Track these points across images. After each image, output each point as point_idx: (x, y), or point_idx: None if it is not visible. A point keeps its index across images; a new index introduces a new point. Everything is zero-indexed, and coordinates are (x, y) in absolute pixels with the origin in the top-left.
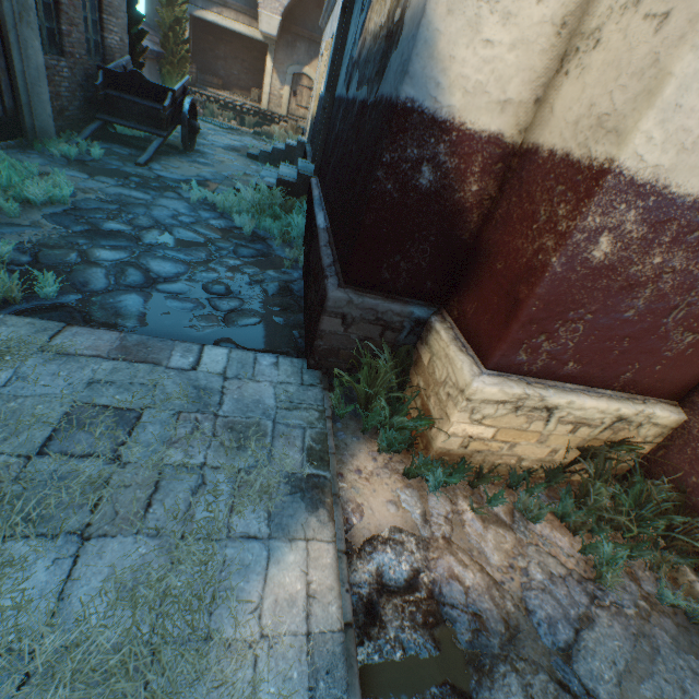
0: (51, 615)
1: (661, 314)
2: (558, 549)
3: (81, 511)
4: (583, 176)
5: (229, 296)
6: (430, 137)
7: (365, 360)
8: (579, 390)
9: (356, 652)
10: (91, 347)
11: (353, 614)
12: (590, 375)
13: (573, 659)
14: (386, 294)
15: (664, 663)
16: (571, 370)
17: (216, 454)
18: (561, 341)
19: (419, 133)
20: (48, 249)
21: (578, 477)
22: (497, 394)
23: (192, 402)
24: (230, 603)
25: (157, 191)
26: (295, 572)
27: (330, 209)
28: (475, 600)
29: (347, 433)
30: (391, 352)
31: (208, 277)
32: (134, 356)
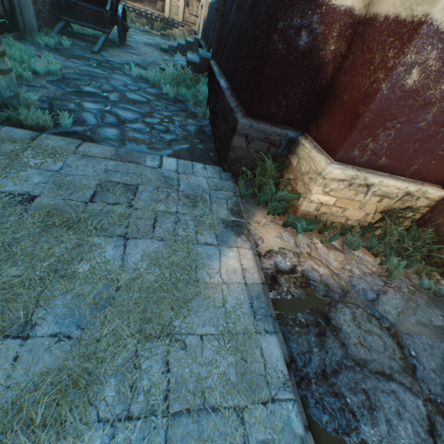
0: (121, 267)
1: (440, 125)
2: (367, 263)
3: (121, 227)
4: (407, 29)
5: (169, 132)
6: (309, 10)
7: (258, 164)
8: (386, 176)
9: (269, 294)
10: (100, 154)
11: (265, 280)
12: (393, 166)
13: (376, 305)
14: (271, 123)
15: (421, 310)
16: (383, 163)
17: (182, 208)
18: (380, 142)
19: (302, 7)
20: (57, 101)
21: (378, 233)
22: (340, 175)
23: (163, 183)
24: (205, 269)
25: (110, 70)
26: (234, 260)
27: (229, 75)
28: (325, 279)
29: (249, 205)
30: (272, 161)
31: (154, 121)
32: (125, 159)
